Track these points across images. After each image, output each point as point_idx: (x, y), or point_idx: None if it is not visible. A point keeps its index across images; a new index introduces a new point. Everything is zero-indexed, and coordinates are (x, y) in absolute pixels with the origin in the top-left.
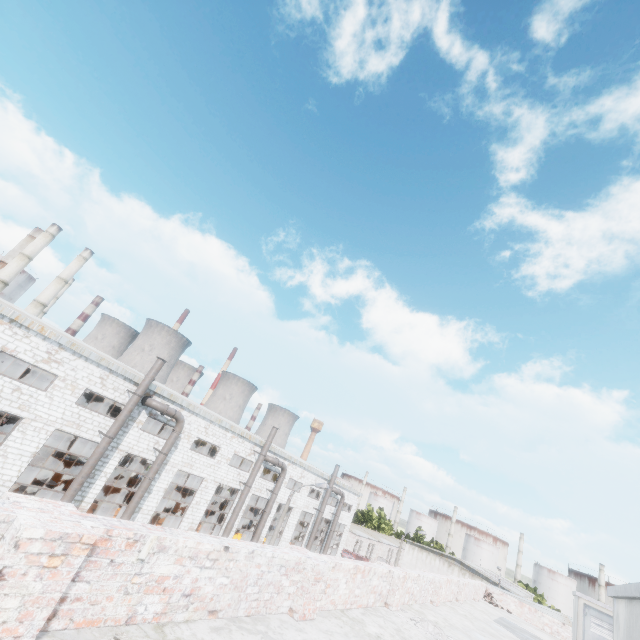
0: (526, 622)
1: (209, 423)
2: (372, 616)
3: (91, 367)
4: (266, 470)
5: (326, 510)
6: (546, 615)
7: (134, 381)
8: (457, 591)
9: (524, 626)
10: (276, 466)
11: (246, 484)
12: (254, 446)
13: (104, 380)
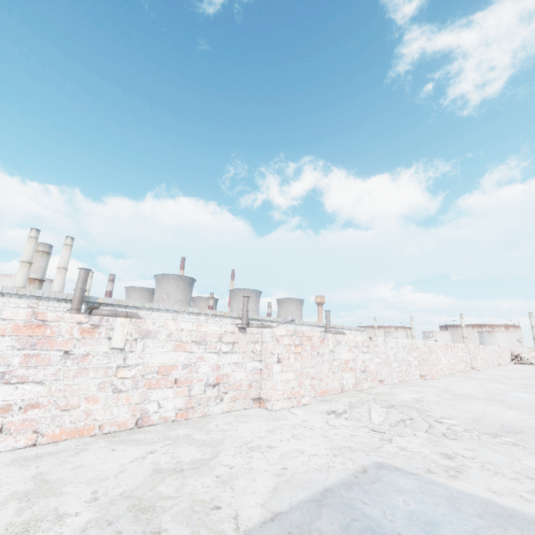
0: None
1: (175, 314)
2: (97, 452)
3: (13, 301)
4: None
5: None
6: None
7: (70, 300)
8: (469, 358)
9: None
10: None
11: None
12: (234, 320)
13: (35, 308)
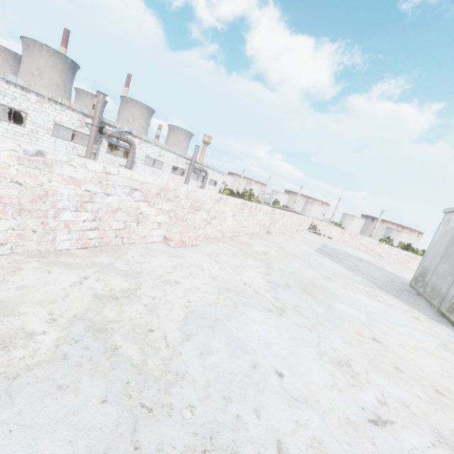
0: (344, 244)
1: None
2: None
3: None
4: (126, 152)
5: (193, 184)
6: (365, 238)
7: None
8: (270, 223)
9: (345, 249)
10: (124, 143)
11: (84, 157)
12: (83, 117)
13: None
